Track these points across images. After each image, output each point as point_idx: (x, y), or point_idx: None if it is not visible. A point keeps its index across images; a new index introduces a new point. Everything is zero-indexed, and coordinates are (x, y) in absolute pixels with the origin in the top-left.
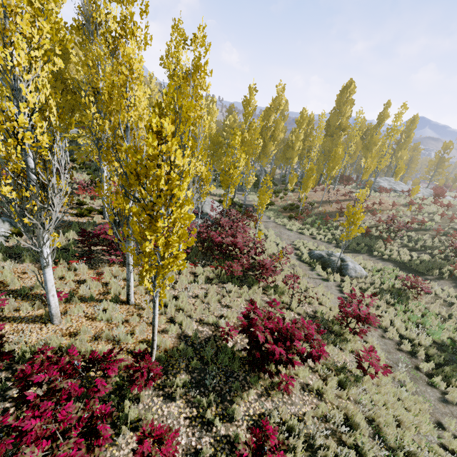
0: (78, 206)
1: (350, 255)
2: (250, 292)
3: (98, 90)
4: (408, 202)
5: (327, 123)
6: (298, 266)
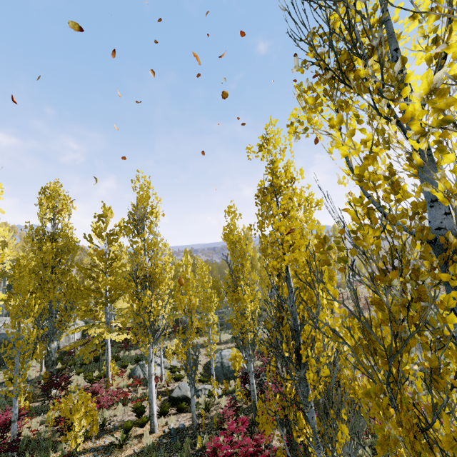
0: (101, 427)
1: None
2: None
3: (149, 273)
4: None
5: None
6: None
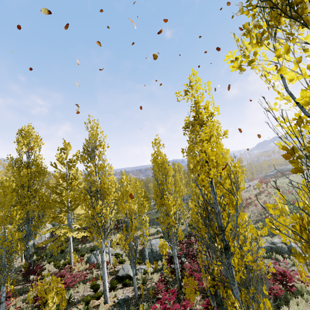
0: (68, 301)
1: (277, 238)
2: (302, 306)
3: (100, 188)
4: (259, 192)
5: (188, 166)
6: (269, 263)
